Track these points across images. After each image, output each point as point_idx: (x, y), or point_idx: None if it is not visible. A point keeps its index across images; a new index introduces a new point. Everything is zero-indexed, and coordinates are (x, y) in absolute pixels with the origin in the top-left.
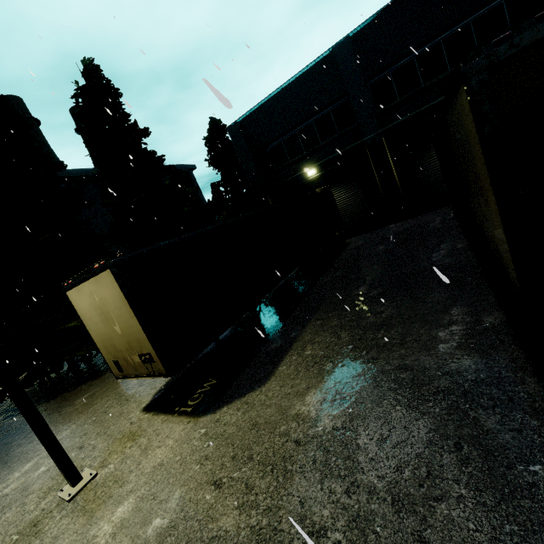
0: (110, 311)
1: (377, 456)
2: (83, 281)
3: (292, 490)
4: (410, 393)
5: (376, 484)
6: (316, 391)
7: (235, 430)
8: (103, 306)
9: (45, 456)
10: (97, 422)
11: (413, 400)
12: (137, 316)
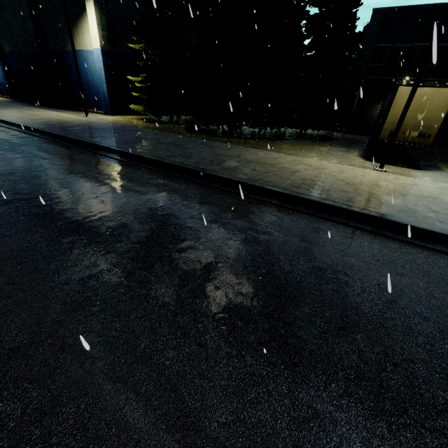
0: (427, 107)
1: None
2: (427, 87)
3: None
4: None
5: None
6: None
7: None
8: (425, 103)
9: (322, 158)
10: (335, 157)
11: None
12: (446, 116)
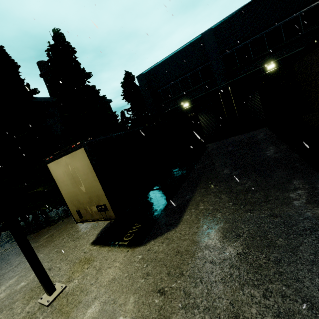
0: (79, 176)
1: (278, 271)
2: (62, 156)
3: (221, 295)
4: (285, 230)
5: (285, 290)
6: (216, 230)
7: (164, 256)
8: (74, 173)
9: (23, 275)
10: (58, 252)
11: (289, 235)
12: (99, 179)
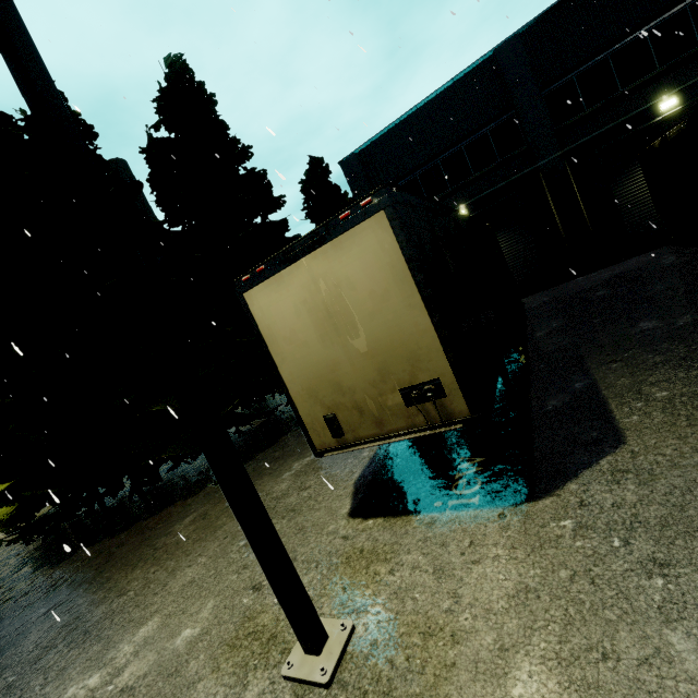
0: (351, 307)
1: None
2: (300, 257)
3: None
4: None
5: None
6: None
7: (665, 510)
8: (335, 300)
9: (176, 612)
10: None
11: None
12: (428, 301)
